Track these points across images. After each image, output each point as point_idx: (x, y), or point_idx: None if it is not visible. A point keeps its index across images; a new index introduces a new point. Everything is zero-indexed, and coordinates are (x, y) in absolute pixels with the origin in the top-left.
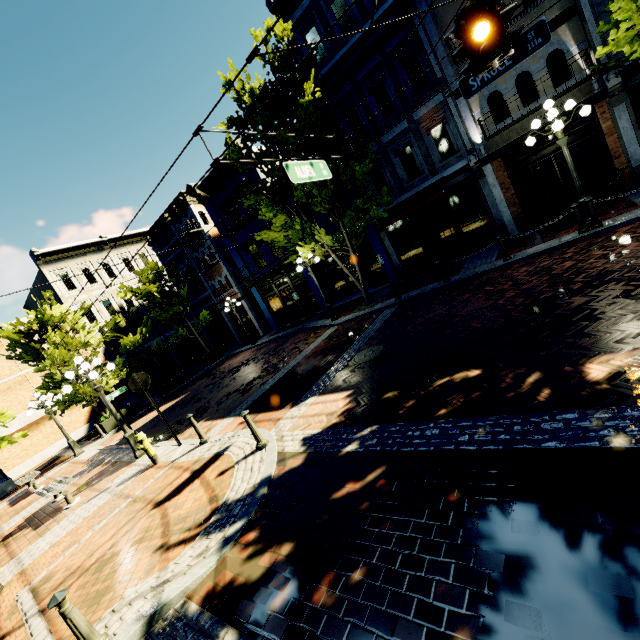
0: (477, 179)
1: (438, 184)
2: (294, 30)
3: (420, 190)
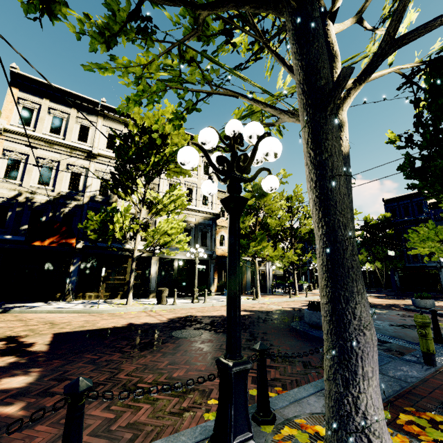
0: (438, 271)
1: (423, 266)
2: (388, 207)
3: (416, 265)
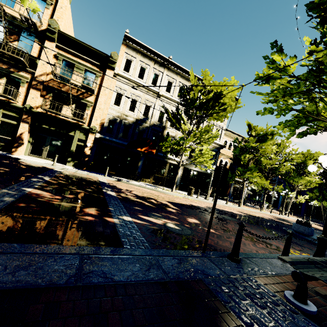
0: None
1: None
2: None
3: None
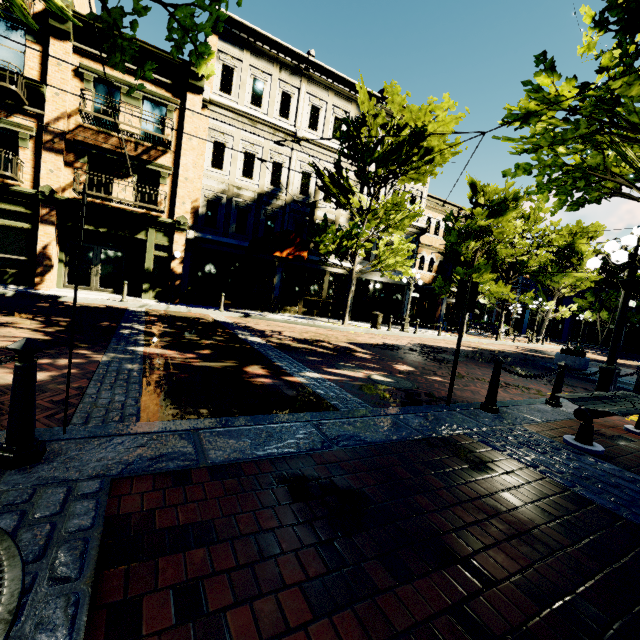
0: None
1: None
2: None
3: None
